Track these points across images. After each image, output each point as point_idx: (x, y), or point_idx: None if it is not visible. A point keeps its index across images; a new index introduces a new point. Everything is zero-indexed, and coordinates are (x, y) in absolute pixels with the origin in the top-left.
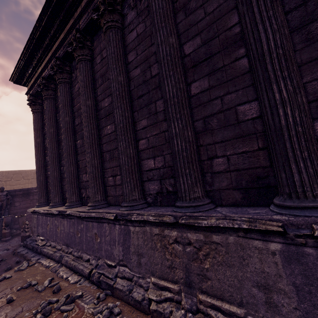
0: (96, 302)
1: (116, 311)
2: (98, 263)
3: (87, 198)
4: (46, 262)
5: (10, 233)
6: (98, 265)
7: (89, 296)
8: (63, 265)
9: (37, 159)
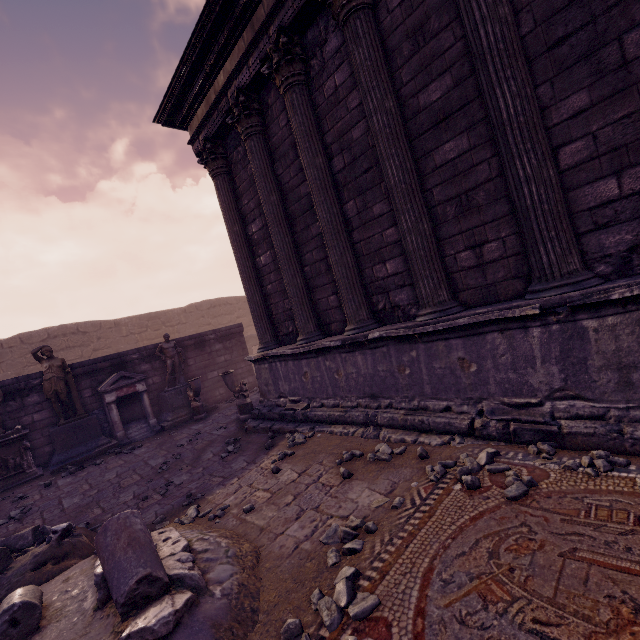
0: (550, 456)
1: (622, 460)
2: (480, 408)
3: (391, 308)
4: (339, 429)
5: (203, 407)
6: (480, 412)
7: (513, 453)
8: (383, 427)
9: (242, 265)
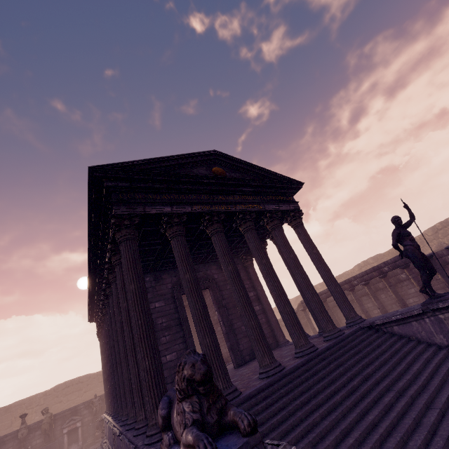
0: None
1: None
2: None
3: None
4: None
5: (100, 435)
6: None
7: None
8: None
9: (103, 376)
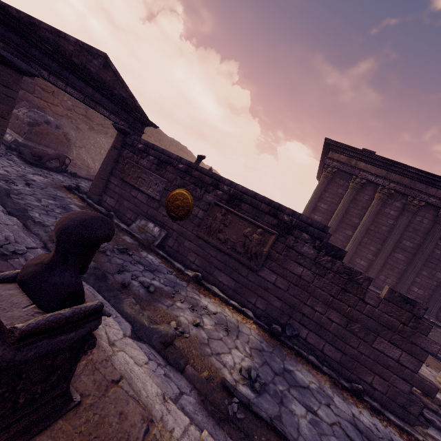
0: None
1: None
2: None
3: None
4: None
5: None
6: None
7: None
8: None
9: (308, 212)
